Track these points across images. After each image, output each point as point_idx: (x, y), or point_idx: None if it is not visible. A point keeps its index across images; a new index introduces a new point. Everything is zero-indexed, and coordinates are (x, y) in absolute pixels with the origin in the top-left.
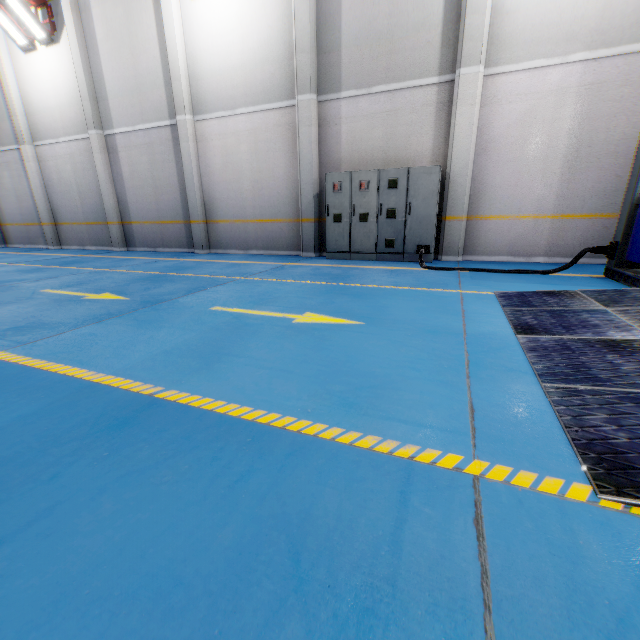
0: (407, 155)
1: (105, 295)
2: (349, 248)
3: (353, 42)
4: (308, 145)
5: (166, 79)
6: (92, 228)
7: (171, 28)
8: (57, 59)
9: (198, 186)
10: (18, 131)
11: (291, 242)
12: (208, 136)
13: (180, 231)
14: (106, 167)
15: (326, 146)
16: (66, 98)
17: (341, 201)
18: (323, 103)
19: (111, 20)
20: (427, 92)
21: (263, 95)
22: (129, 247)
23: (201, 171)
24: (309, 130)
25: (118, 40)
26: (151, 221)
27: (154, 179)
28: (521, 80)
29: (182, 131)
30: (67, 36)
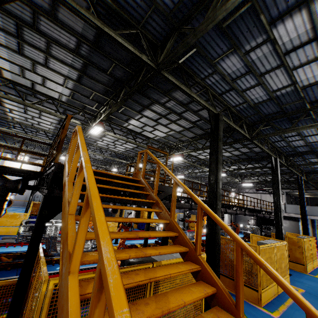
0: None
1: (14, 211)
2: None
3: None
4: None
5: None
6: None
7: (7, 164)
8: None
9: None
10: None
11: (21, 204)
12: None
13: None
14: None
15: None
16: None
17: (38, 199)
18: None
19: None
20: None
21: None
22: None
23: None
24: None
25: None
26: None
27: None
28: None
29: None
30: None
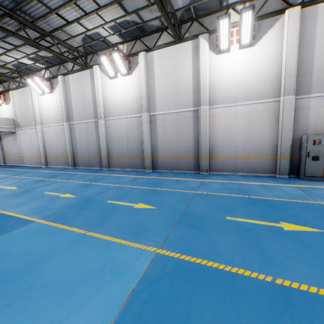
0: None
1: (290, 225)
2: (322, 174)
3: (320, 71)
4: (288, 120)
5: (194, 89)
6: (131, 159)
7: (204, 67)
8: (128, 81)
9: (208, 140)
10: (98, 113)
11: (267, 169)
12: (217, 115)
13: (190, 162)
14: (149, 130)
15: (297, 120)
16: (129, 98)
17: (318, 149)
18: (297, 99)
19: (165, 64)
20: None
21: (256, 96)
22: (154, 169)
23: (209, 132)
24: (290, 113)
25: (167, 73)
26: (171, 156)
27: (177, 136)
28: None
29: (203, 113)
30: (139, 72)
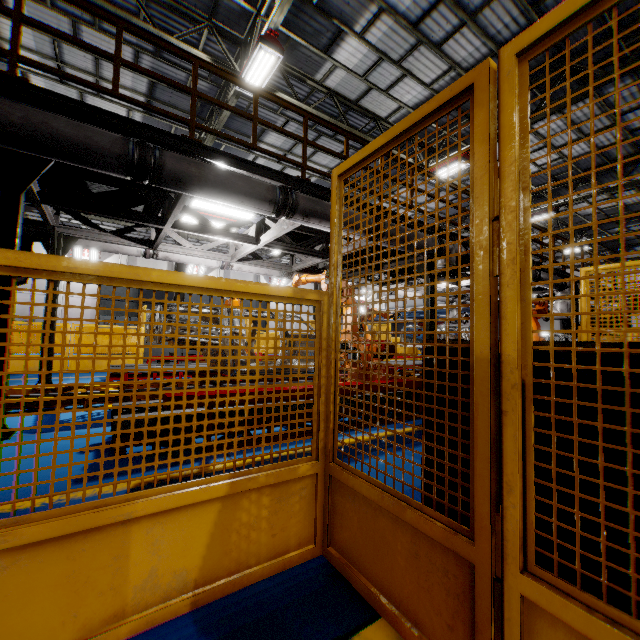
0: (35, 313)
1: None
2: None
3: None
4: None
5: None
6: None
7: None
8: None
9: None
10: None
11: None
12: None
13: None
14: None
15: None
16: None
17: None
18: None
19: None
20: (43, 296)
21: None
22: None
23: None
24: None
25: None
26: None
27: None
28: (75, 299)
29: None
30: None
